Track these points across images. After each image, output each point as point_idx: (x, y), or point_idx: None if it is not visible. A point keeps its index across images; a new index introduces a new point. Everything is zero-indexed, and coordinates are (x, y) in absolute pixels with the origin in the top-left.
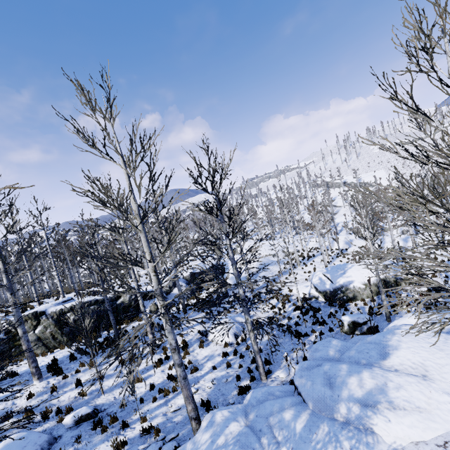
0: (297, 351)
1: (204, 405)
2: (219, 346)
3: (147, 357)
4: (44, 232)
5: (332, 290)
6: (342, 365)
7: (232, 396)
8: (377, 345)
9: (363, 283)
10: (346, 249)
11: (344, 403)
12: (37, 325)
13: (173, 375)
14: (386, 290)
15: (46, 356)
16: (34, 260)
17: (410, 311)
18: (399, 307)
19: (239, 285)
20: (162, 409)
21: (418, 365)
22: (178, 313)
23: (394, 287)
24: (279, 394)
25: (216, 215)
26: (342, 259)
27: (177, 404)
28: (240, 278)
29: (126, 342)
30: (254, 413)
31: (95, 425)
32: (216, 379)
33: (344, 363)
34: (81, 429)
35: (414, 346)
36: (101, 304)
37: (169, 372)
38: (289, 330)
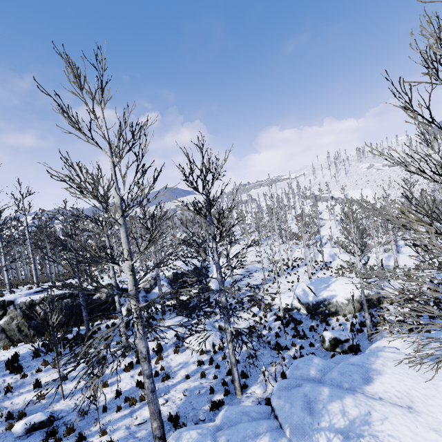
0: (275, 365)
1: (172, 420)
2: (195, 353)
3: (112, 366)
4: (25, 217)
5: (315, 303)
6: (324, 388)
7: (203, 412)
8: (360, 368)
9: (346, 298)
10: (330, 262)
11: (324, 433)
12: (3, 316)
13: (142, 382)
14: (368, 308)
15: (8, 350)
16: (13, 245)
17: (392, 332)
18: (380, 326)
19: (222, 292)
20: (126, 421)
21: (403, 395)
22: (156, 313)
23: (377, 305)
24: (254, 415)
25: (204, 216)
26: (326, 271)
27: (143, 416)
28: (223, 284)
29: (91, 347)
30: (226, 437)
31: (47, 436)
32: (188, 390)
33: (326, 386)
34: (31, 439)
35: (399, 373)
36: (75, 298)
37: (138, 378)
38: (269, 341)
